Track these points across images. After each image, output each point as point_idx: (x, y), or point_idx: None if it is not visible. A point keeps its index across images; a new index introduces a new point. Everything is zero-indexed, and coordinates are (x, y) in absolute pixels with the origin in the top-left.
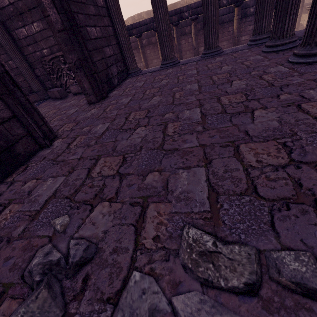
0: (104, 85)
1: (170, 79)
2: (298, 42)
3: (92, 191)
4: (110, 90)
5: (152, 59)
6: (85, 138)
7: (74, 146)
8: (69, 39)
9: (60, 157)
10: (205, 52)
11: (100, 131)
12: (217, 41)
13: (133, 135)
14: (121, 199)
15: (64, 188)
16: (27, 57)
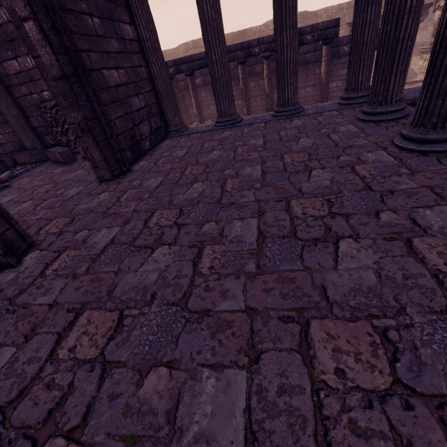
0: (127, 152)
1: (224, 150)
2: (408, 110)
3: (47, 401)
4: (136, 159)
5: (209, 105)
6: (74, 256)
7: (52, 272)
8: (70, 91)
9: (23, 296)
10: (278, 110)
11: (101, 243)
12: (295, 96)
13: (148, 263)
14: (89, 435)
15: (4, 381)
16: (20, 100)
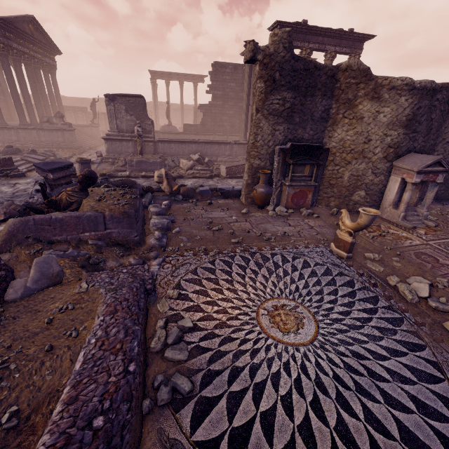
0: None
1: None
2: None
3: None
4: None
5: None
6: None
7: None
8: None
9: None
10: None
11: None
12: None
13: None
14: None
15: None
16: None
